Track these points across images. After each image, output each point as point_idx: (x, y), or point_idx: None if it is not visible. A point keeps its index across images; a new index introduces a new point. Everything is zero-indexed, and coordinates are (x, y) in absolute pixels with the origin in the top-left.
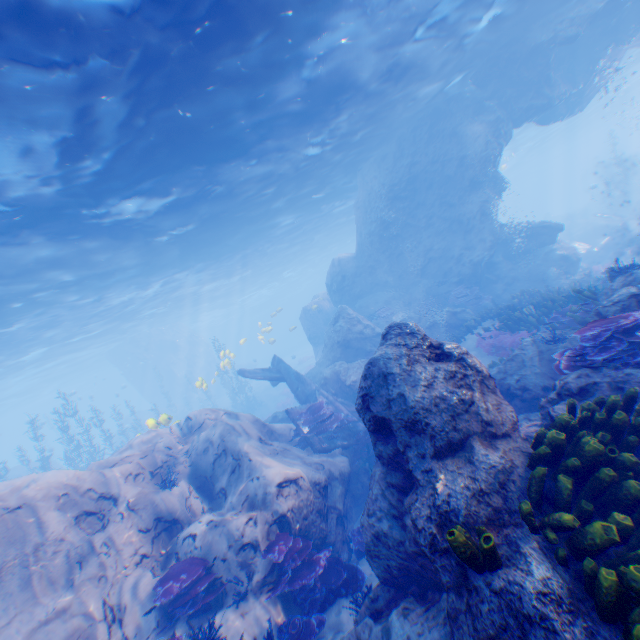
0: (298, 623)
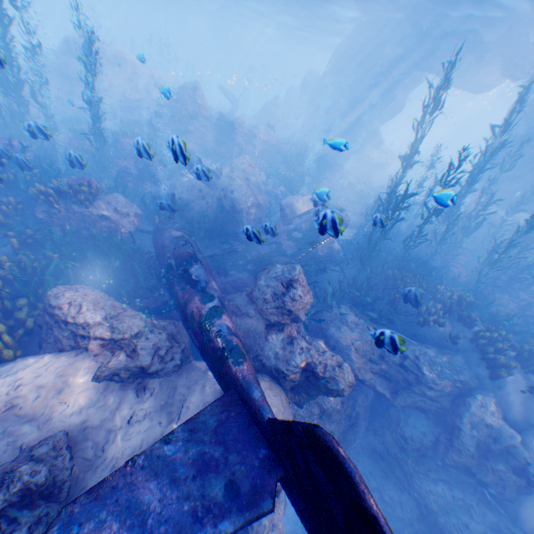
0: None
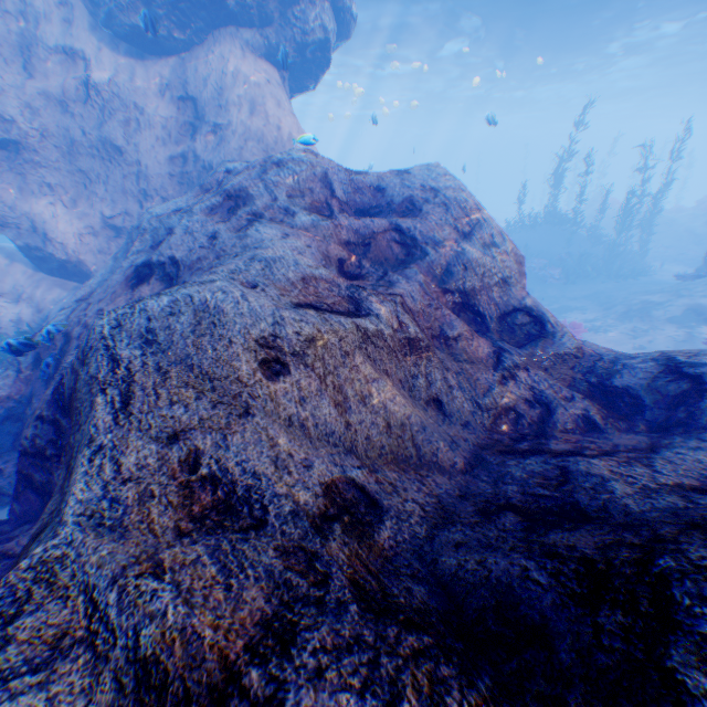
0: None
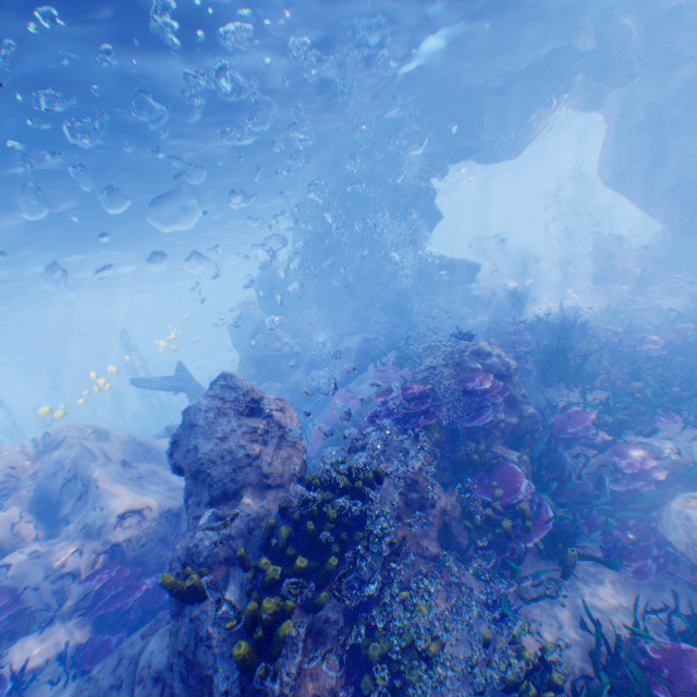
0: (100, 644)
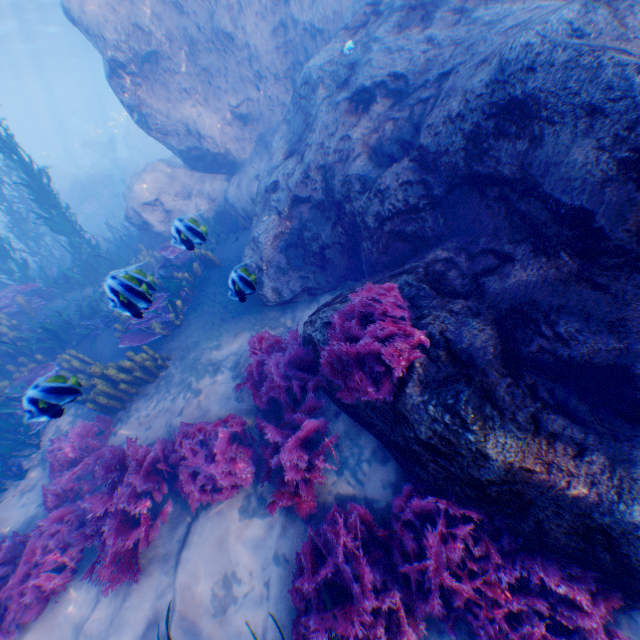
0: None
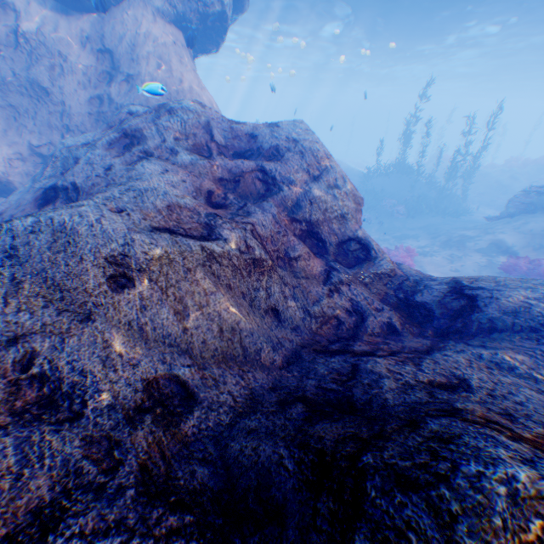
0: None
